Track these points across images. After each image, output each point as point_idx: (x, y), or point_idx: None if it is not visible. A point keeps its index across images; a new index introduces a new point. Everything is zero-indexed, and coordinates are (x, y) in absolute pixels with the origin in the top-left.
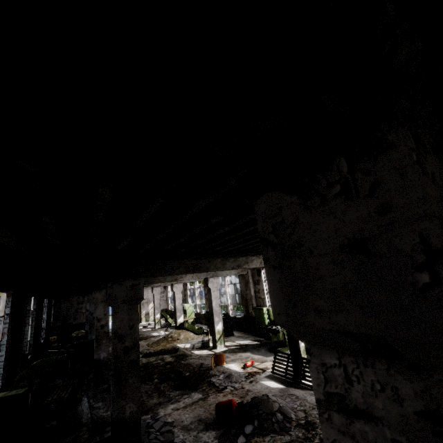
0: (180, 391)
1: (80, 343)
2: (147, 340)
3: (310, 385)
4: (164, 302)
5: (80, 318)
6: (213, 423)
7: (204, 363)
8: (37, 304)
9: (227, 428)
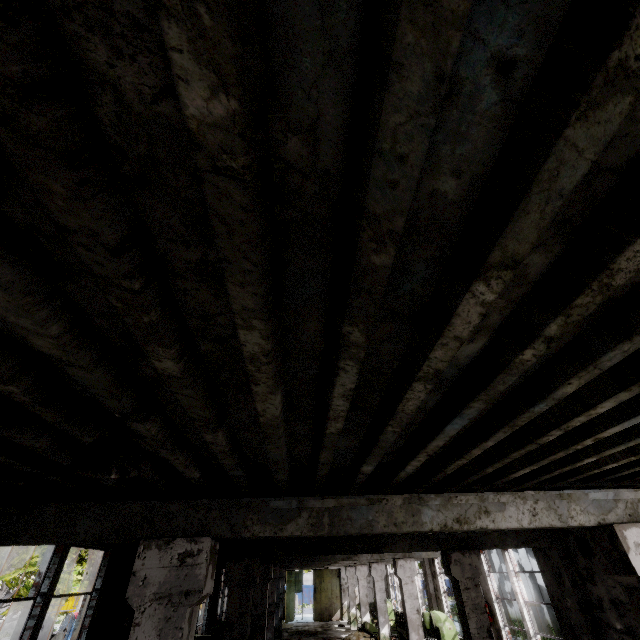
0: None
1: None
2: None
3: None
4: (371, 590)
5: None
6: None
7: None
8: None
9: None
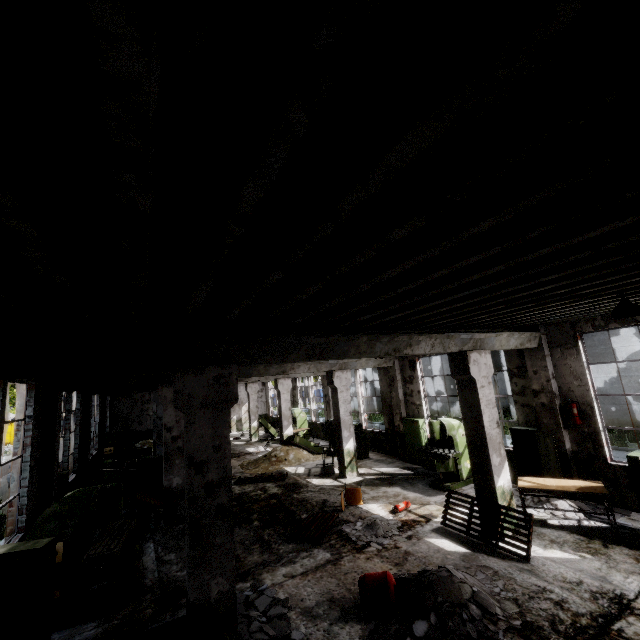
0: (294, 544)
1: (144, 461)
2: (241, 458)
3: (516, 552)
4: (263, 404)
5: (147, 423)
6: (355, 608)
7: (328, 499)
8: (81, 402)
9: (380, 620)
